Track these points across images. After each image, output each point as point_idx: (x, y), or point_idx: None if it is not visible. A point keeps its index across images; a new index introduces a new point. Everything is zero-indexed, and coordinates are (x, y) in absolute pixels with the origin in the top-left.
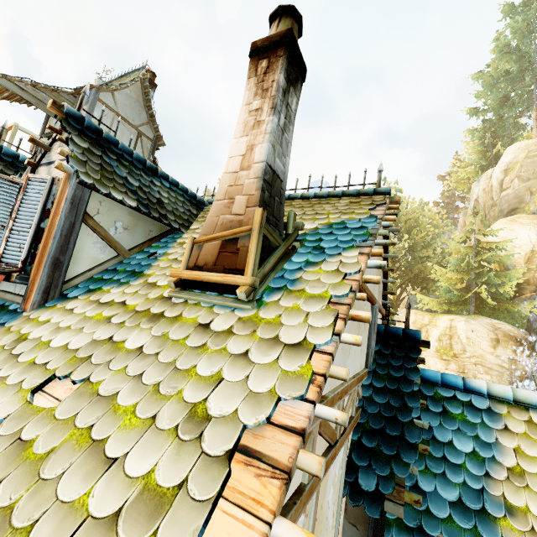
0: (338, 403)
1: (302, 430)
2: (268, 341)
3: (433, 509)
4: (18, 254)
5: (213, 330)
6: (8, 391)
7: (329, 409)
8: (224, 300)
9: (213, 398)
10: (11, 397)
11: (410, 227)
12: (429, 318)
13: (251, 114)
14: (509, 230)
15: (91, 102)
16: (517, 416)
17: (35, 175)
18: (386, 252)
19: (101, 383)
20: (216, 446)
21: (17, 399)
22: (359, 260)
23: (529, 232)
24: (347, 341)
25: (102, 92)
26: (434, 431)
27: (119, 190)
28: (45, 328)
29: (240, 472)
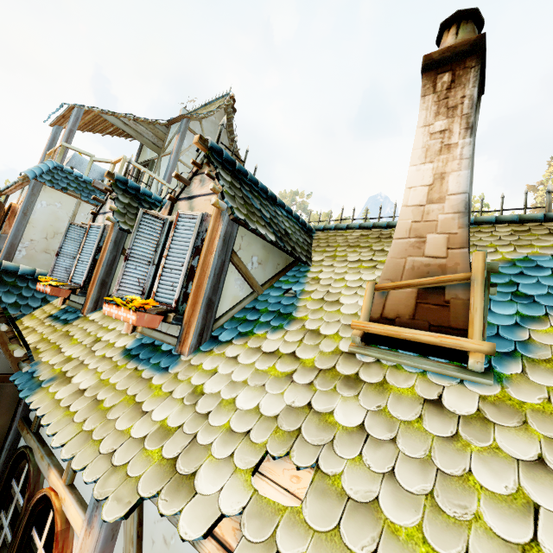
0: None
1: None
2: None
3: None
4: (171, 293)
5: (453, 412)
6: (222, 469)
7: None
8: (442, 367)
9: (548, 542)
10: (230, 479)
11: None
12: None
13: (433, 137)
14: None
15: (183, 131)
16: None
17: (185, 212)
18: None
19: (340, 477)
20: None
21: (240, 484)
22: None
23: None
24: None
25: (192, 121)
26: None
27: (260, 223)
28: (218, 380)
29: None
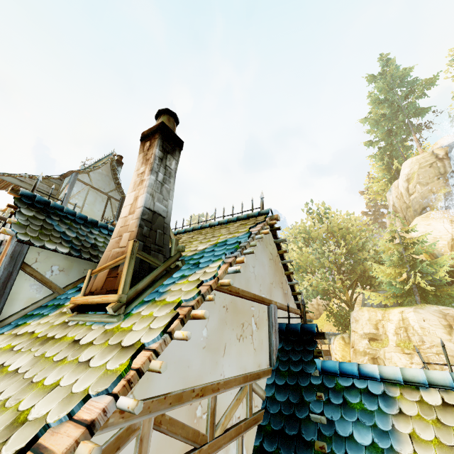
0: (196, 400)
1: (90, 422)
2: (112, 347)
3: None
4: None
5: (80, 343)
6: None
7: (127, 399)
8: (101, 317)
9: (39, 404)
10: None
11: (344, 235)
12: (381, 313)
13: (138, 176)
14: (426, 225)
15: (72, 182)
16: (409, 397)
17: None
18: (283, 259)
19: None
20: (12, 447)
21: None
22: (220, 268)
23: (443, 224)
24: (178, 338)
25: (80, 174)
26: (336, 426)
27: (54, 241)
28: None
29: None
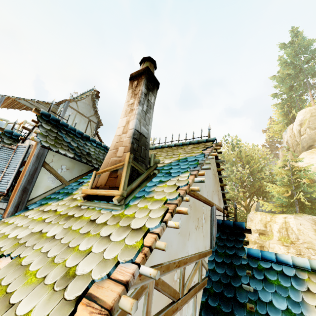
0: (176, 269)
1: (126, 282)
2: (124, 228)
3: None
4: (6, 186)
5: (96, 223)
6: None
7: (147, 268)
8: (107, 205)
9: (81, 264)
10: None
11: (249, 160)
12: (270, 217)
13: (129, 106)
14: (310, 158)
15: (65, 107)
16: (315, 281)
17: (21, 144)
18: (220, 174)
19: (25, 257)
20: (72, 294)
21: None
22: (189, 178)
23: None
24: (171, 226)
25: (71, 102)
26: (259, 294)
27: (64, 148)
28: (9, 227)
29: (81, 311)
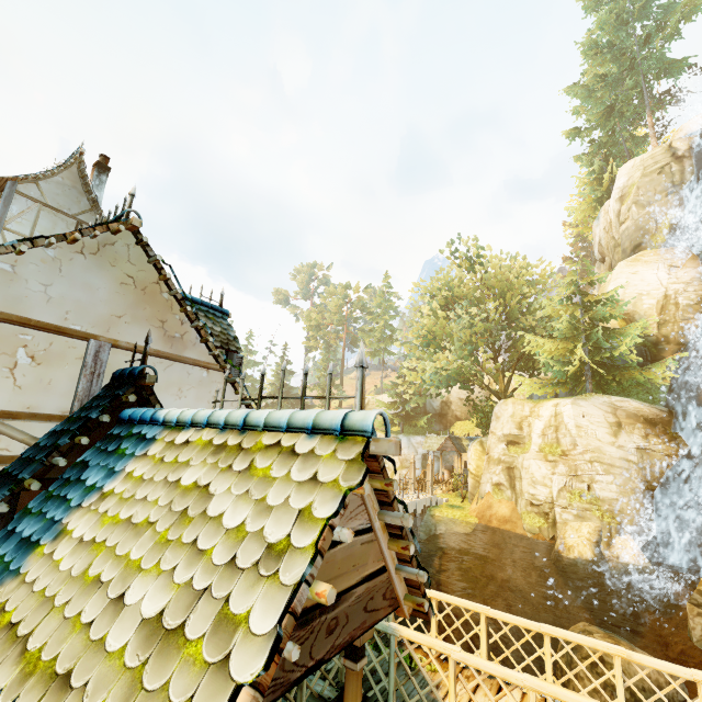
0: None
1: None
2: None
3: (2, 549)
4: None
5: None
6: None
7: None
8: None
9: None
10: None
11: (503, 292)
12: (530, 407)
13: None
14: (631, 273)
15: (7, 196)
16: (167, 438)
17: None
18: (171, 289)
19: None
20: None
21: None
22: None
23: (657, 272)
24: None
25: (23, 184)
26: (86, 471)
27: None
28: None
29: None
